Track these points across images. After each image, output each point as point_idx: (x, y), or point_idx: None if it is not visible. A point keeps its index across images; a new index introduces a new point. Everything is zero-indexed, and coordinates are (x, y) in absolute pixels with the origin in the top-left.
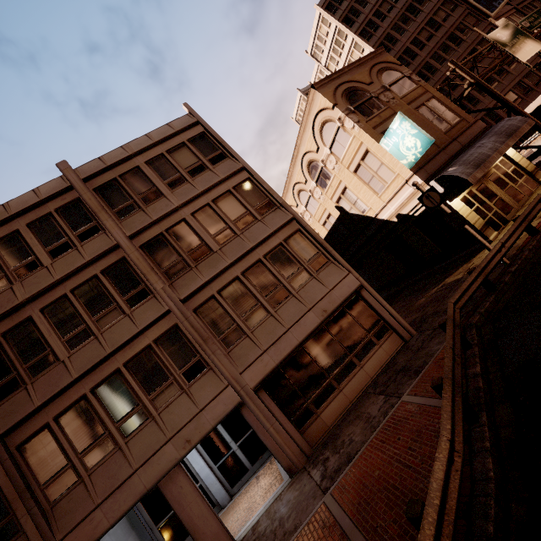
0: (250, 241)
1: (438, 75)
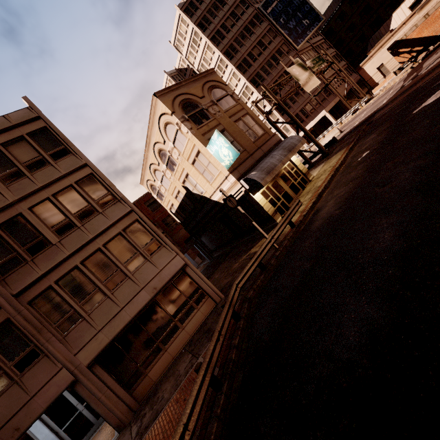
0: (90, 232)
1: (265, 83)
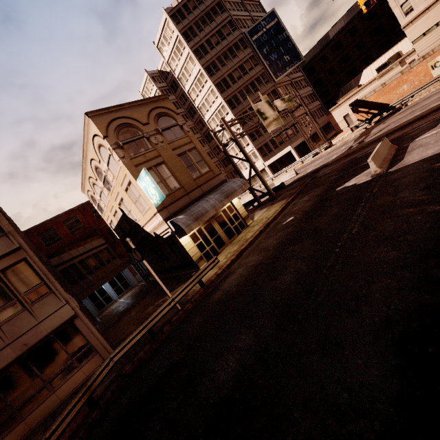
0: None
1: (241, 107)
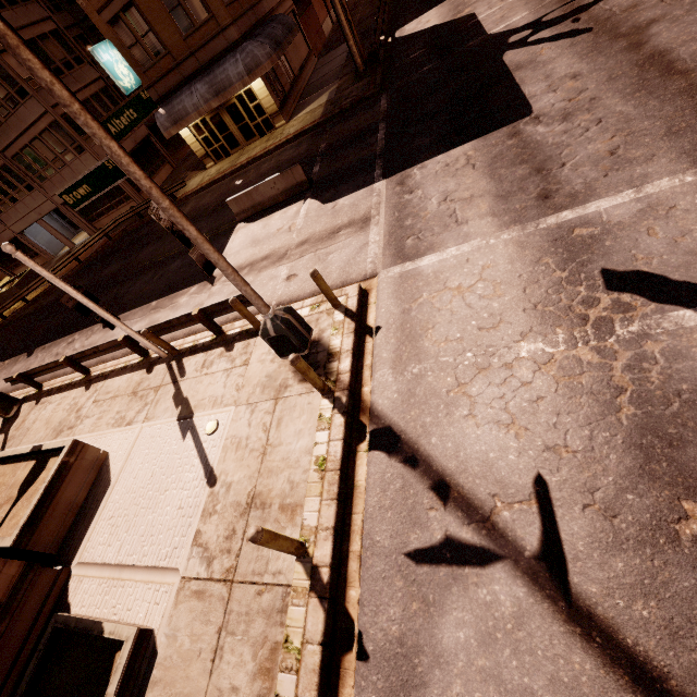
0: (23, 123)
1: None
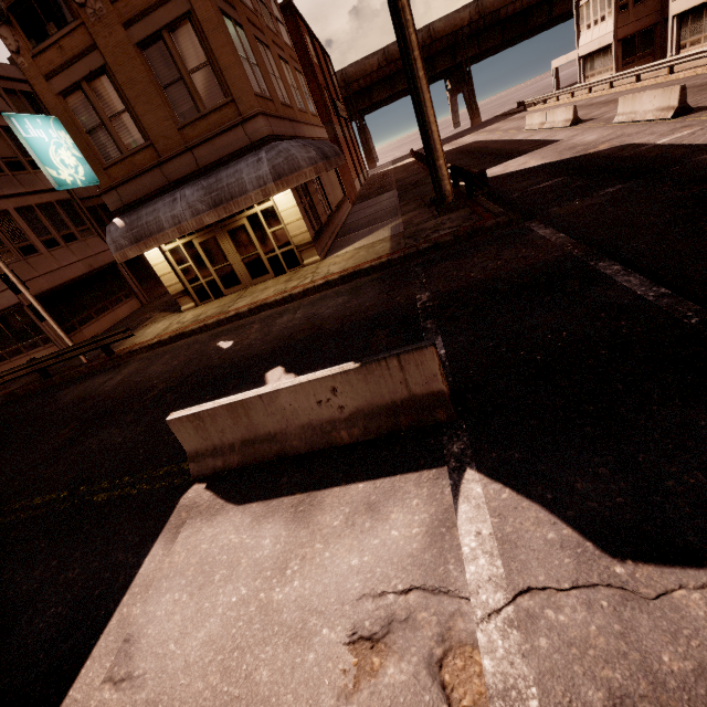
0: None
1: None
